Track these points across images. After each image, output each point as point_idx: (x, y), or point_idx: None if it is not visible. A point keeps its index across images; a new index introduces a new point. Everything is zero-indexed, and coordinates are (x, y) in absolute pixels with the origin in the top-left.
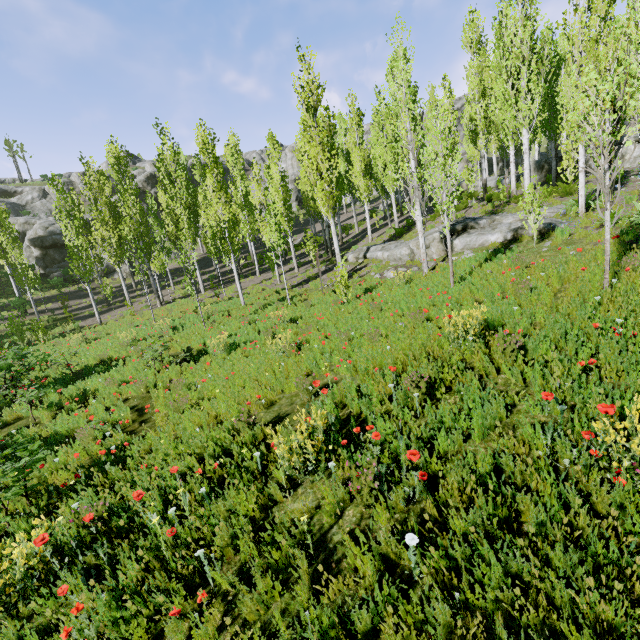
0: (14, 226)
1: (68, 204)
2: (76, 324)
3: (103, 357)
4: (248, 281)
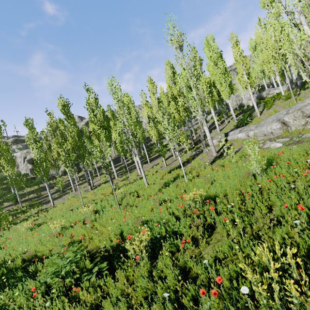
0: (10, 152)
1: (35, 134)
2: (40, 208)
3: (28, 256)
4: (143, 167)
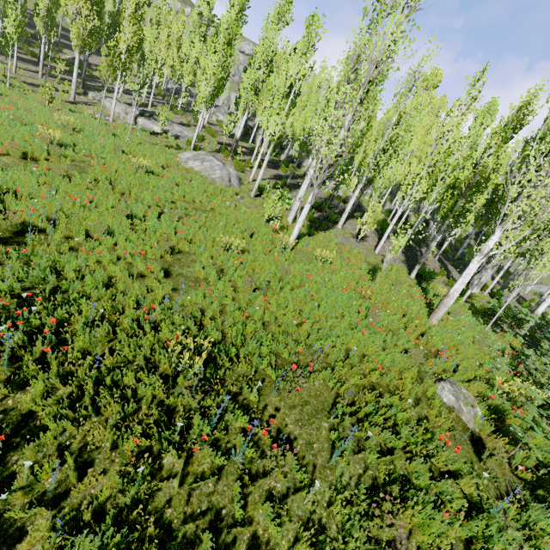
0: None
1: None
2: None
3: None
4: None
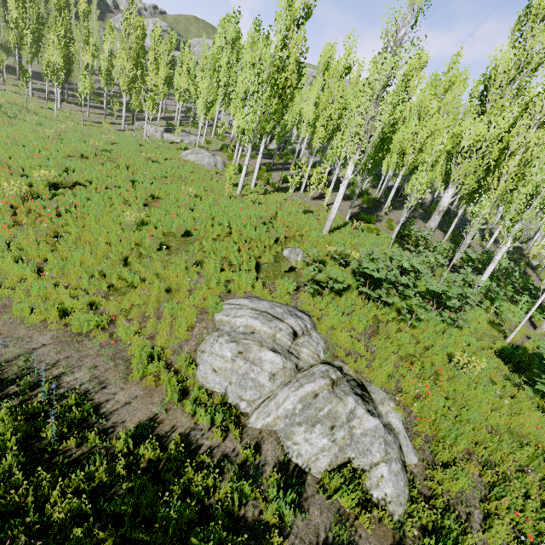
0: None
1: None
2: None
3: None
4: (69, 106)
